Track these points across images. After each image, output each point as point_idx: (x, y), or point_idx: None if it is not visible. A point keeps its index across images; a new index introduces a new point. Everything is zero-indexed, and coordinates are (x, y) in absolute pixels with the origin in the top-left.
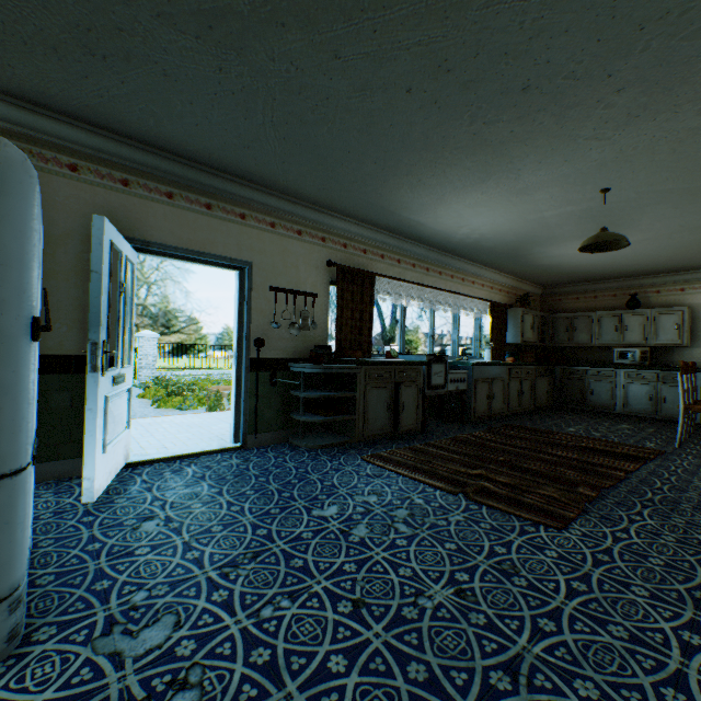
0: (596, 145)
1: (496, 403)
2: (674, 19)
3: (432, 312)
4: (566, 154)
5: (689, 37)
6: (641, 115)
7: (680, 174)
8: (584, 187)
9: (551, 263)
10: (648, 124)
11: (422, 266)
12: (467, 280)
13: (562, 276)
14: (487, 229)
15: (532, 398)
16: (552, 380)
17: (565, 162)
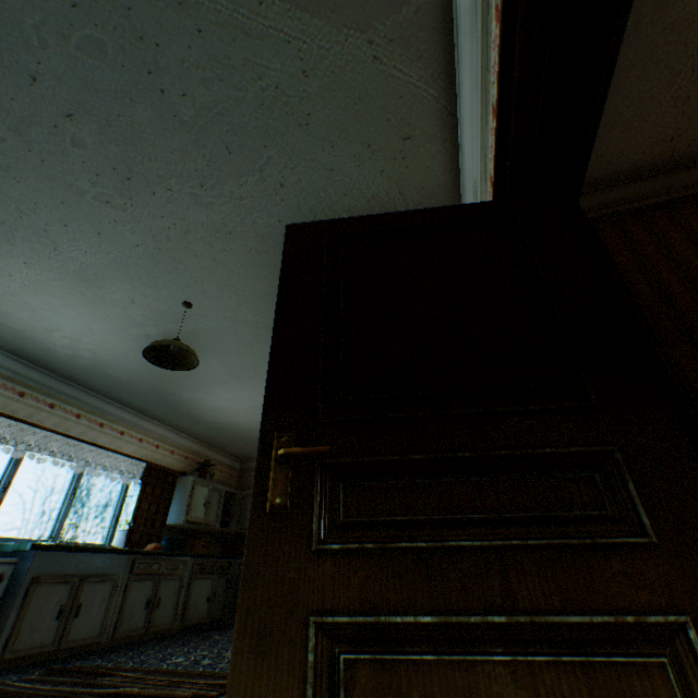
0: (118, 215)
1: (86, 624)
2: (42, 1)
3: (14, 460)
4: (93, 221)
5: (89, 51)
6: (134, 178)
7: (248, 300)
8: (162, 292)
9: (222, 420)
10: (155, 199)
11: (11, 386)
12: (111, 427)
13: (249, 443)
14: (95, 343)
15: (183, 610)
16: (228, 580)
17: (103, 236)
